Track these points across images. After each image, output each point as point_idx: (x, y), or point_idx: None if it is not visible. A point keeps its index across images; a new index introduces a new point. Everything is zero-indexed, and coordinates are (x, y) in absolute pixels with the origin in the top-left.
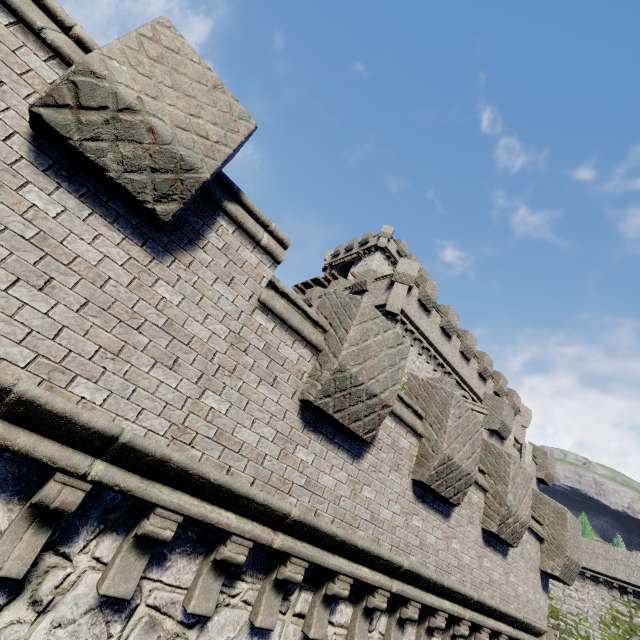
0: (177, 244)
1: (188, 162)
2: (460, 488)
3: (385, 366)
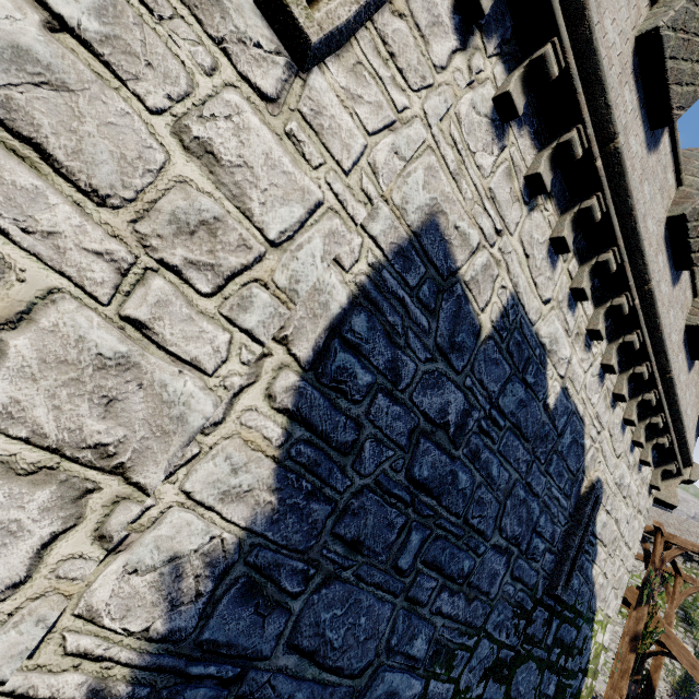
0: None
1: None
2: None
3: None
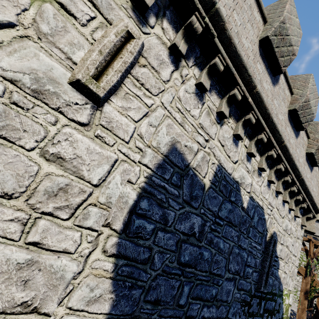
0: None
1: None
2: (308, 120)
3: (295, 34)
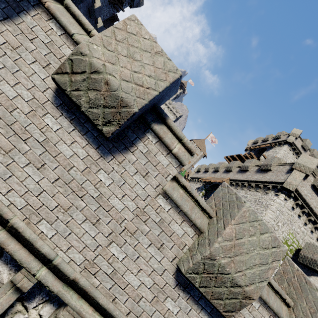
0: (117, 148)
1: (125, 101)
2: None
3: (255, 263)
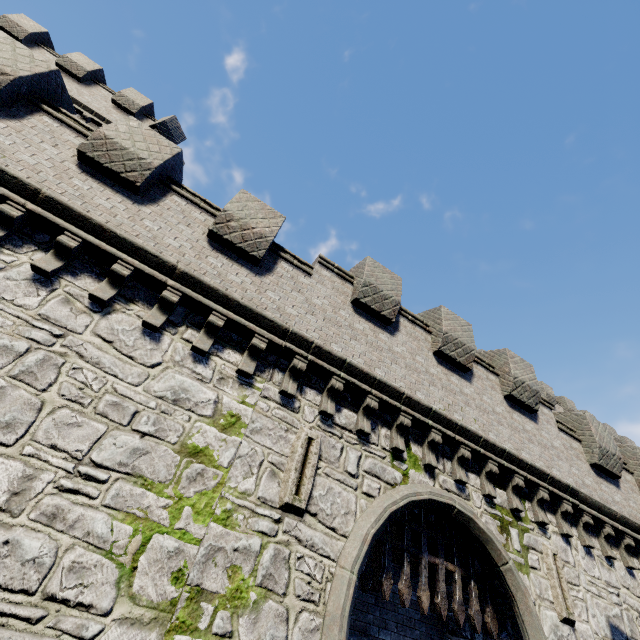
0: (535, 416)
1: (536, 390)
2: None
3: (609, 440)
